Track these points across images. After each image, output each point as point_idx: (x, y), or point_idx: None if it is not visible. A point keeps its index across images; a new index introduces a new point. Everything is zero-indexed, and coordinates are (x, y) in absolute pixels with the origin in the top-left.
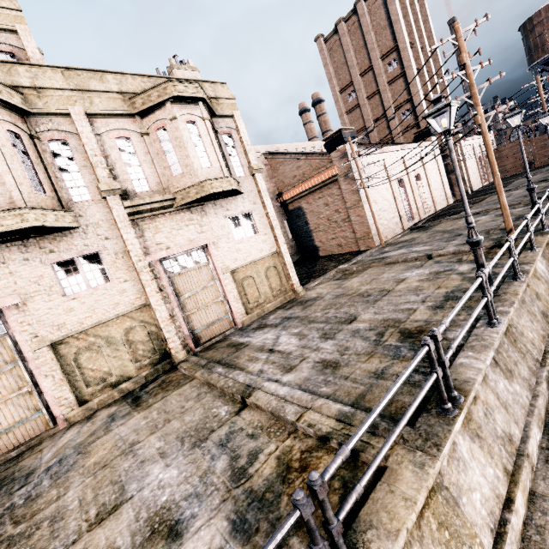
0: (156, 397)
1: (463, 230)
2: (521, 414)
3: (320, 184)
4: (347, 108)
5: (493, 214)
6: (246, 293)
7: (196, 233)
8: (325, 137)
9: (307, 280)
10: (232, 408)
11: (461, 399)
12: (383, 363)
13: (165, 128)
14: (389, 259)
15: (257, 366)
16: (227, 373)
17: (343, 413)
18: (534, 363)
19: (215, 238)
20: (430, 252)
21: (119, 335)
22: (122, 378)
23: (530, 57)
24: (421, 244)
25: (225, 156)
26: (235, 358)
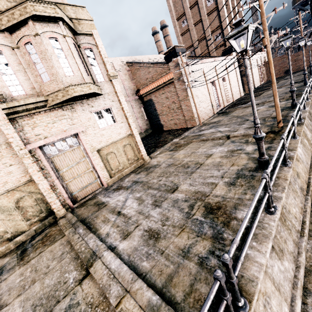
0: (36, 252)
1: (249, 116)
2: (289, 289)
3: (162, 84)
4: (182, 31)
5: (267, 105)
6: (110, 164)
7: (68, 125)
8: (165, 52)
9: (153, 149)
10: (78, 275)
11: (246, 308)
12: (190, 239)
13: (31, 43)
14: (203, 137)
15: (106, 229)
16: (84, 236)
17: (151, 306)
18: (297, 234)
19: (83, 128)
20: (228, 133)
21: (11, 204)
22: (16, 233)
23: (294, 0)
24: (224, 126)
25: (87, 66)
26: (95, 218)
